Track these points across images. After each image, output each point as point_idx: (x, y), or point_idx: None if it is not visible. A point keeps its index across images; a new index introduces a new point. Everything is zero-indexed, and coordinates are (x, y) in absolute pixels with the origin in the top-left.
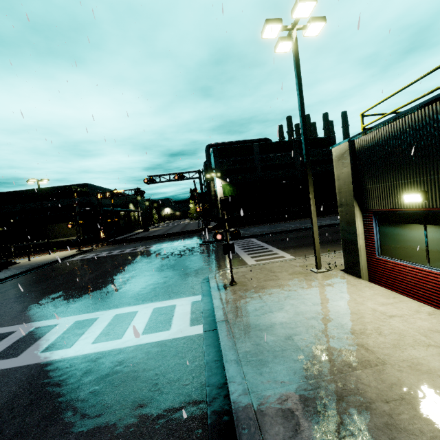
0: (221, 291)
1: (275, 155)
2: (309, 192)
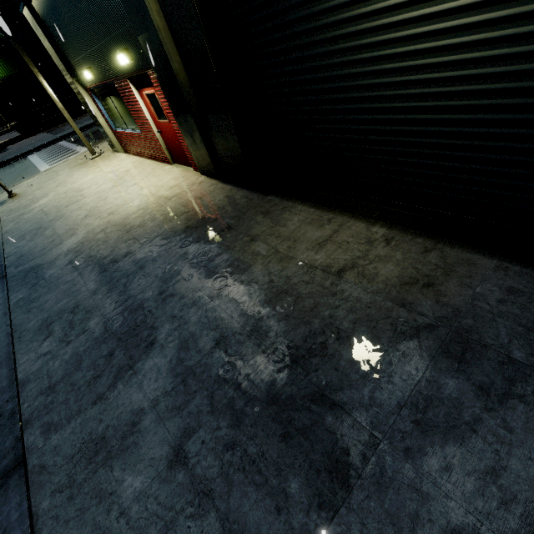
0: (1, 206)
1: None
2: (35, 74)
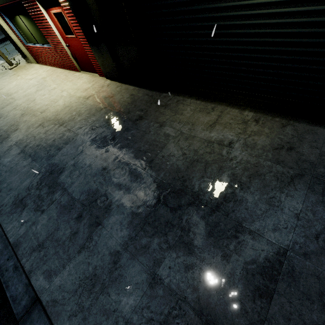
0: None
1: None
2: None
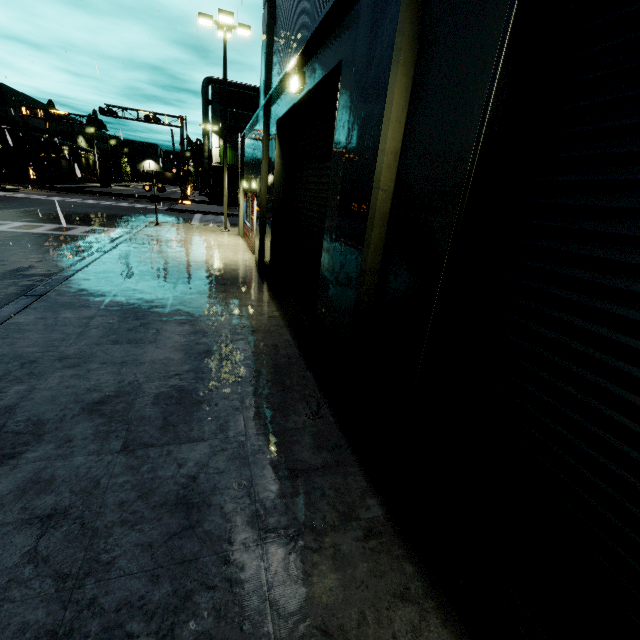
0: (146, 227)
1: None
2: (224, 171)
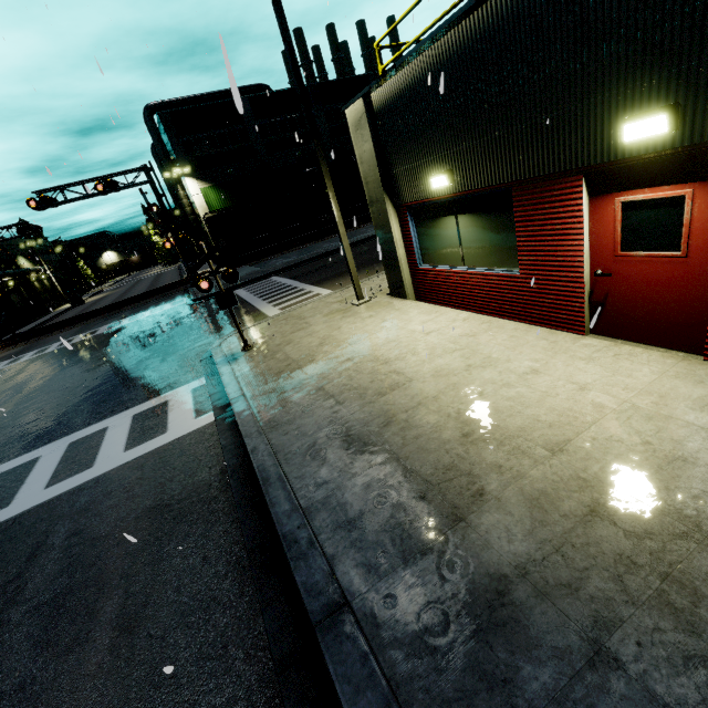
0: (232, 363)
1: (283, 119)
2: (327, 188)
